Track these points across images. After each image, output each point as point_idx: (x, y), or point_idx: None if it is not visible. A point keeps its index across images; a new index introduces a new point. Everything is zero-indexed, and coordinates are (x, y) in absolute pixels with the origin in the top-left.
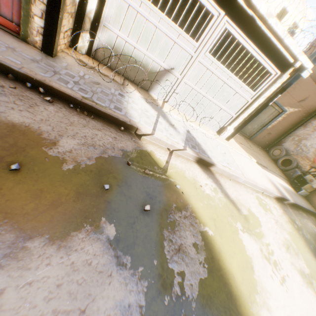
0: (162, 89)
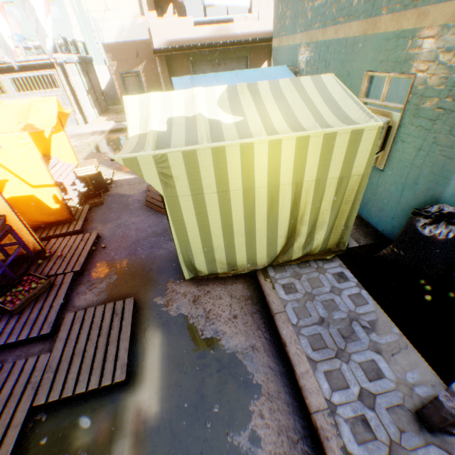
0: None
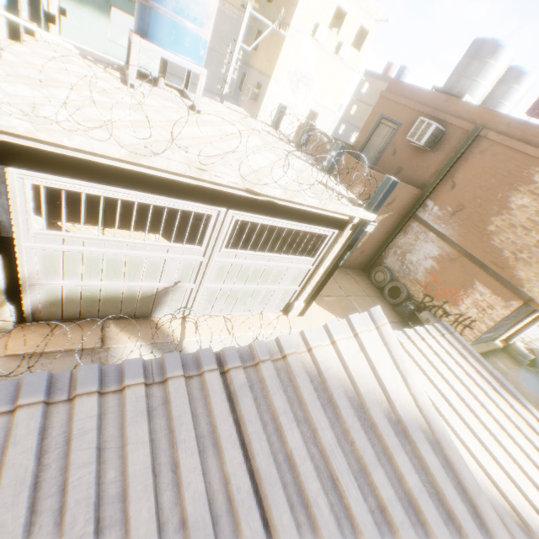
0: (173, 305)
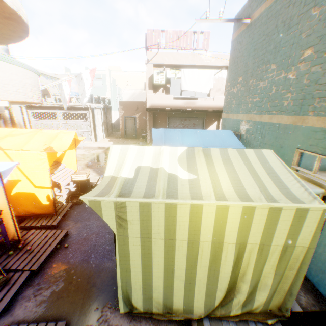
0: None
